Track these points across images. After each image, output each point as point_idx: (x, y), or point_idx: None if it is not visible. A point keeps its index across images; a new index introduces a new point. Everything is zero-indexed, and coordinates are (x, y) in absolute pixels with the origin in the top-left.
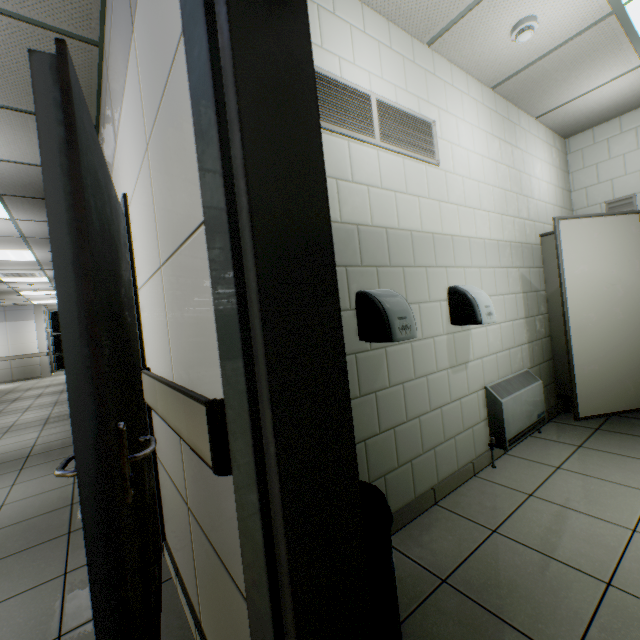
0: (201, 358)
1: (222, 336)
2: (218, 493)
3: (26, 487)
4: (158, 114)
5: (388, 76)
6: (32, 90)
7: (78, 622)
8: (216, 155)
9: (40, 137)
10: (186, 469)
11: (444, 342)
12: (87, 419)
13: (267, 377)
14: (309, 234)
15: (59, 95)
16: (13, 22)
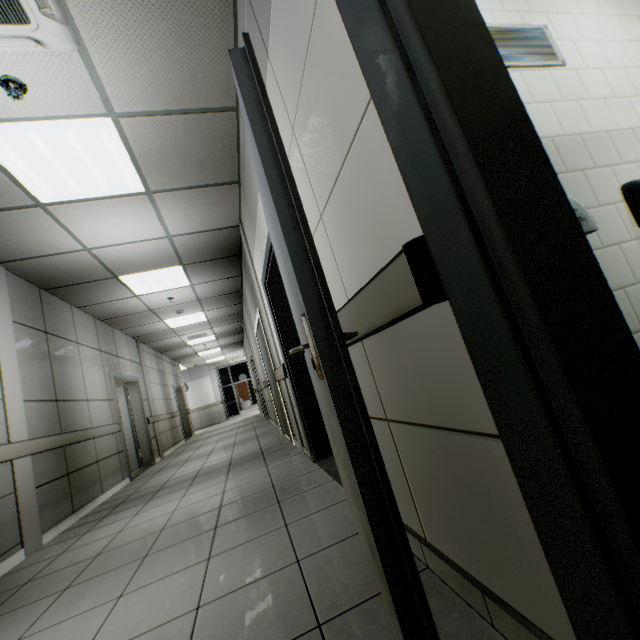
0: (381, 242)
1: (409, 171)
2: (425, 357)
3: (235, 480)
4: (301, 87)
5: (480, 5)
6: (198, 167)
7: (309, 552)
8: (376, 19)
9: (244, 101)
10: (379, 382)
11: (635, 248)
12: (310, 288)
13: (470, 152)
14: (472, 42)
15: (249, 72)
16: (186, 117)
